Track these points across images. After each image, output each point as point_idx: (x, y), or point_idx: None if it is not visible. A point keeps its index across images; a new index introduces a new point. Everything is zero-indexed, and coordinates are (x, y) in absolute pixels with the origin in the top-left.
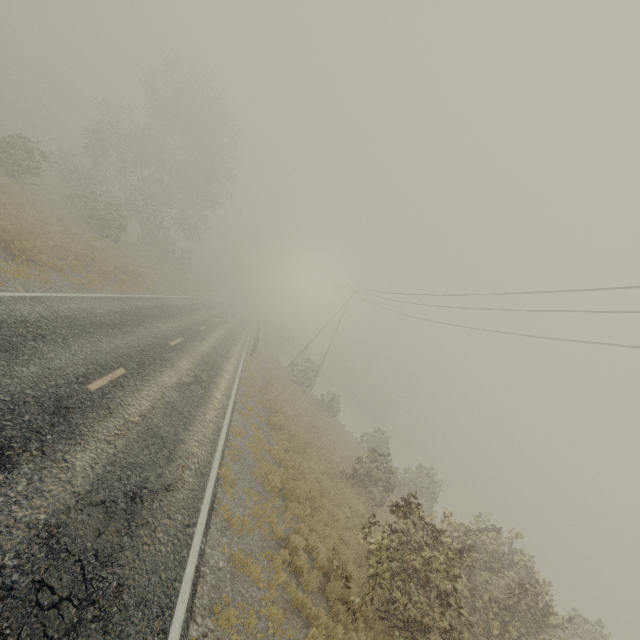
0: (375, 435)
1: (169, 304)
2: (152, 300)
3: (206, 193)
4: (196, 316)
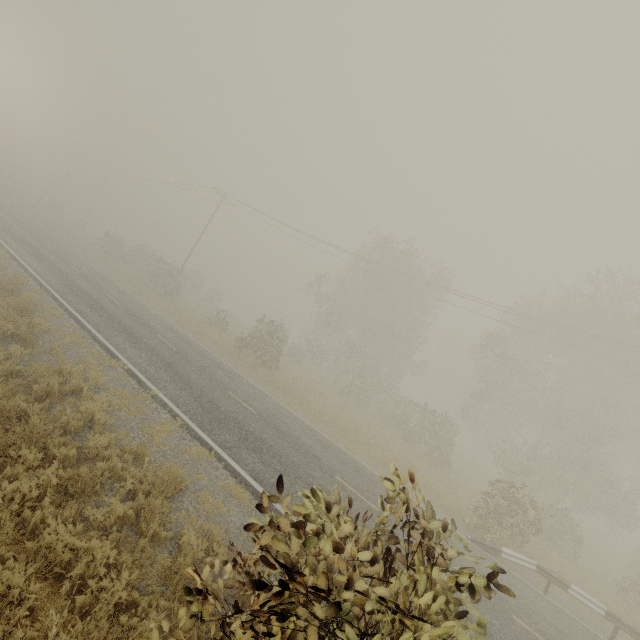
0: None
1: None
2: None
3: None
4: None
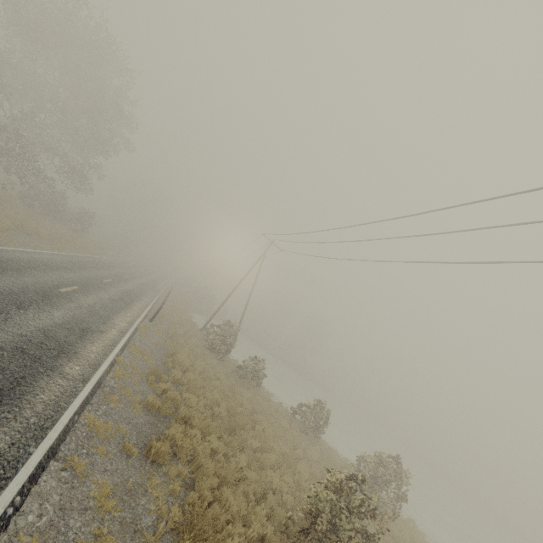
0: (310, 405)
1: (10, 257)
2: None
3: (94, 135)
4: (66, 274)
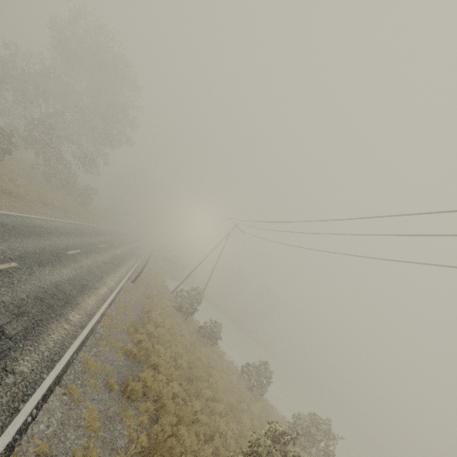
0: (256, 366)
1: (34, 224)
2: (2, 216)
3: (105, 132)
4: (72, 240)
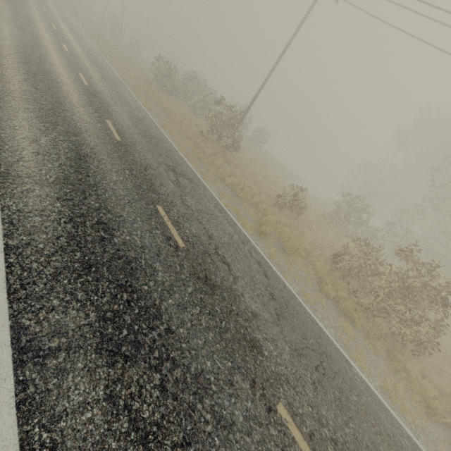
0: None
1: None
2: None
3: None
4: None
